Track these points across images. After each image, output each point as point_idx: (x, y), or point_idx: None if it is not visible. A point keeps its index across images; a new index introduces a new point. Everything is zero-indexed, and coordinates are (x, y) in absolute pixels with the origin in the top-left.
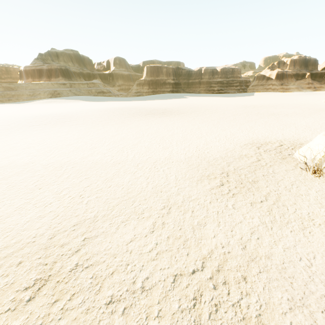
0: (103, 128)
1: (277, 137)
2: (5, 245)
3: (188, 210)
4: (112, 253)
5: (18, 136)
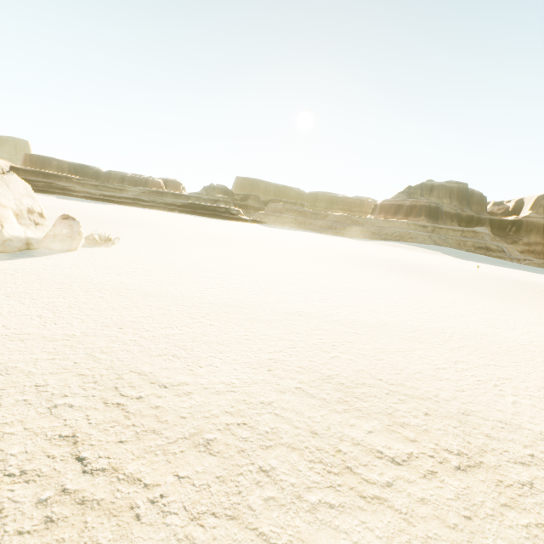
0: (502, 303)
1: None
2: (399, 381)
3: None
4: None
5: (370, 274)
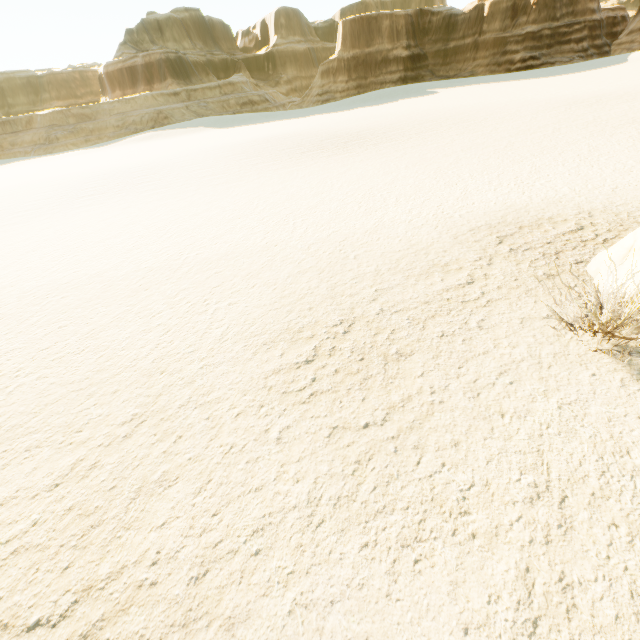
0: (193, 195)
1: (587, 202)
2: None
3: (173, 433)
4: None
5: (41, 224)
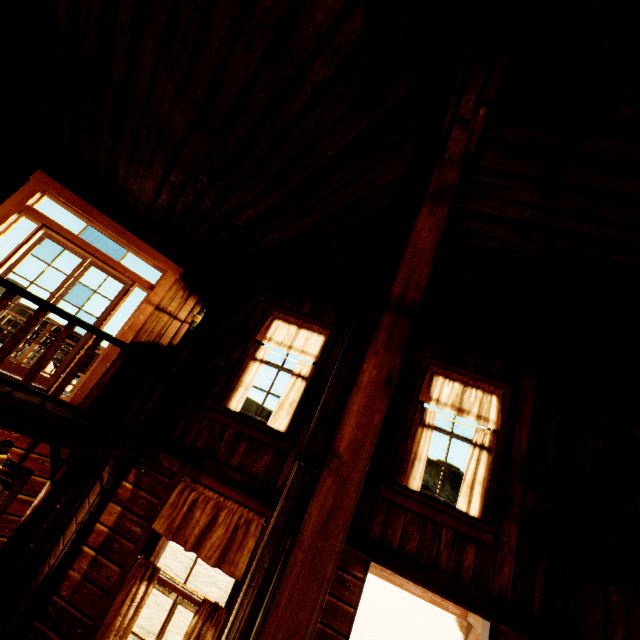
0: None
1: None
2: None
3: None
4: None
5: None
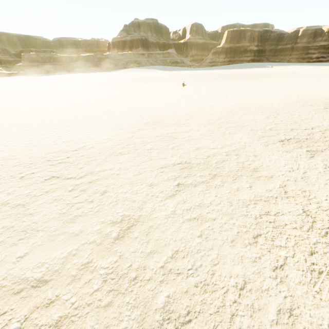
0: (192, 83)
1: None
2: (174, 115)
3: (295, 114)
4: (243, 121)
5: (130, 86)
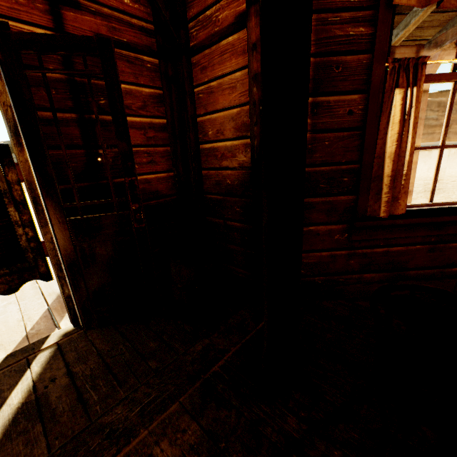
0: None
1: None
2: None
3: None
4: None
5: None
